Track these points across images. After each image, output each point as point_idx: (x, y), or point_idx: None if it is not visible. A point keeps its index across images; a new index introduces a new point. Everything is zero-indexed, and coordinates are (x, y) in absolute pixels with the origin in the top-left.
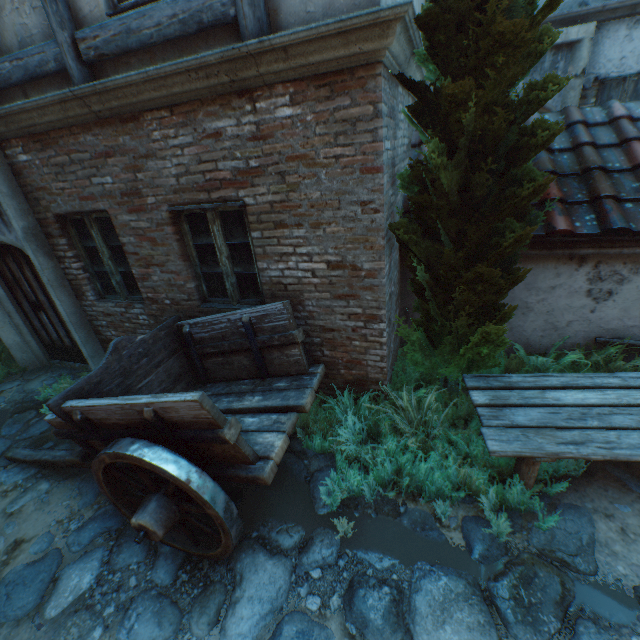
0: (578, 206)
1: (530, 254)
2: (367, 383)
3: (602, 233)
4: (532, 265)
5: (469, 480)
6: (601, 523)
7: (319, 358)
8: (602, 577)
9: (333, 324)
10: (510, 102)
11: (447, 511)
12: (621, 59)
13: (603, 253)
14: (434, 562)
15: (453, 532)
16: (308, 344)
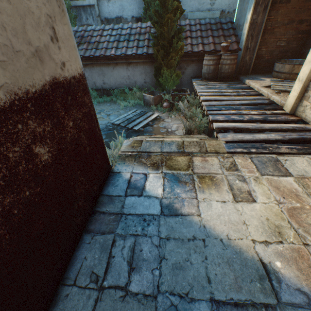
0: None
1: None
2: None
3: None
4: None
5: None
6: None
7: None
8: None
9: None
10: None
11: None
12: (109, 13)
13: None
14: None
15: None
16: None
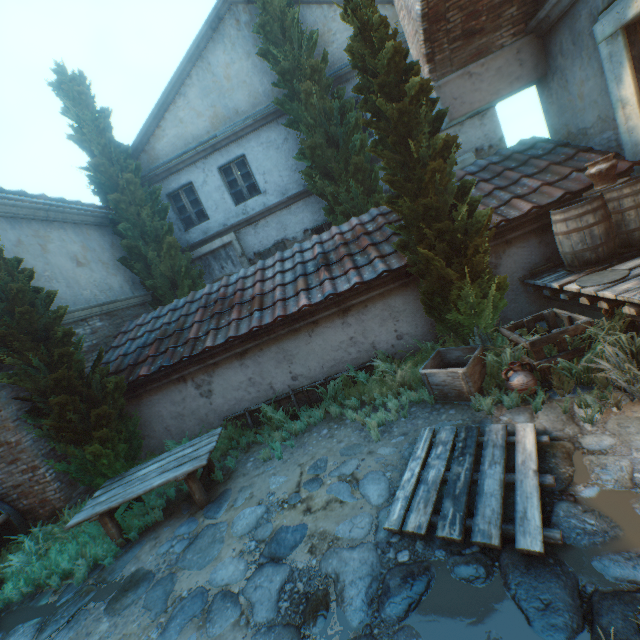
0: (161, 355)
1: (154, 387)
2: (60, 512)
3: (158, 370)
4: (166, 391)
5: (84, 553)
6: (149, 544)
7: (24, 508)
8: (117, 578)
9: (18, 481)
10: (52, 340)
11: (60, 581)
12: (260, 242)
13: (185, 374)
14: (28, 620)
15: (59, 594)
16: (13, 501)
